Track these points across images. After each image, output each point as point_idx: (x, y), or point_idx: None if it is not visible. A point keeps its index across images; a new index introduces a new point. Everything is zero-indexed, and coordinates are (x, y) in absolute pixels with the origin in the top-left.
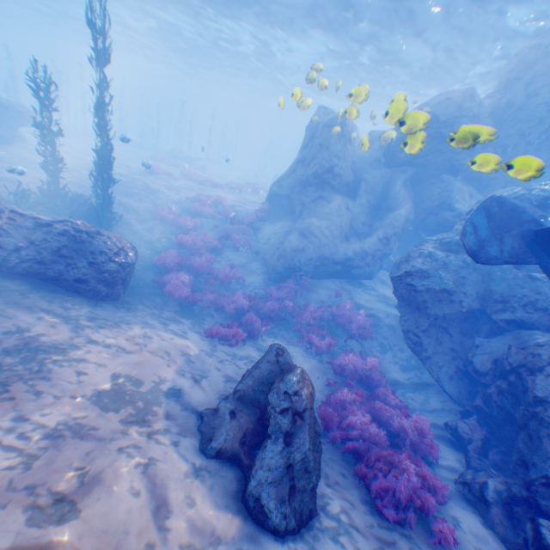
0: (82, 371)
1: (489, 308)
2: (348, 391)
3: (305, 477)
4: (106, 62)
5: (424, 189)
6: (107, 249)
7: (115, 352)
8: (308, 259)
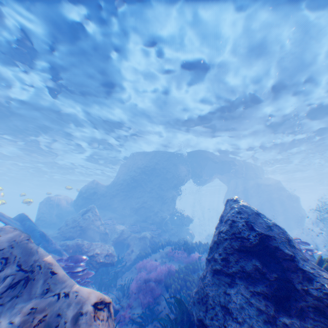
0: None
1: None
2: None
3: None
4: None
5: None
6: None
7: None
8: None
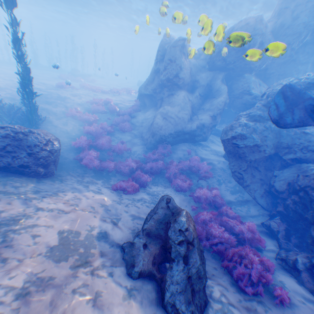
0: (35, 234)
1: (281, 153)
2: (206, 213)
3: (199, 282)
4: (13, 5)
5: (233, 83)
6: (39, 143)
7: (57, 215)
8: (169, 133)
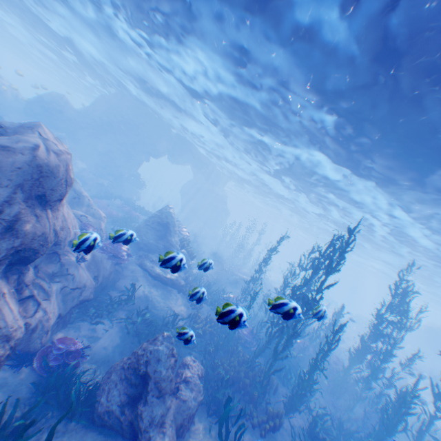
0: None
1: None
2: None
3: None
4: None
5: None
6: None
7: None
8: None
